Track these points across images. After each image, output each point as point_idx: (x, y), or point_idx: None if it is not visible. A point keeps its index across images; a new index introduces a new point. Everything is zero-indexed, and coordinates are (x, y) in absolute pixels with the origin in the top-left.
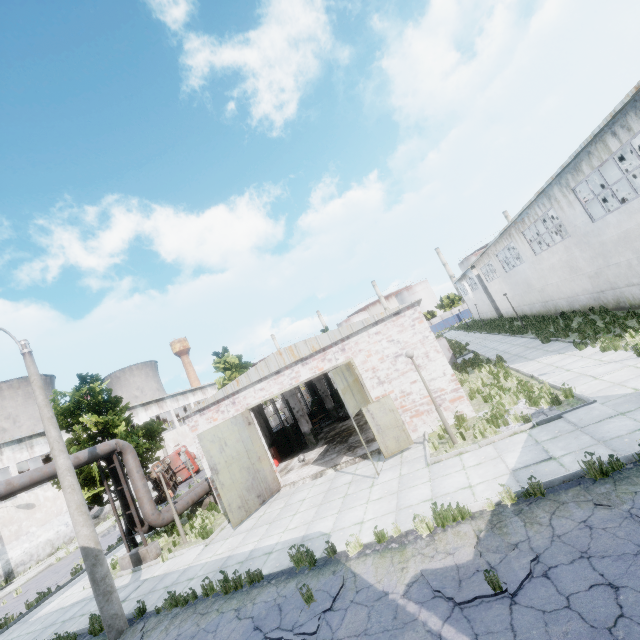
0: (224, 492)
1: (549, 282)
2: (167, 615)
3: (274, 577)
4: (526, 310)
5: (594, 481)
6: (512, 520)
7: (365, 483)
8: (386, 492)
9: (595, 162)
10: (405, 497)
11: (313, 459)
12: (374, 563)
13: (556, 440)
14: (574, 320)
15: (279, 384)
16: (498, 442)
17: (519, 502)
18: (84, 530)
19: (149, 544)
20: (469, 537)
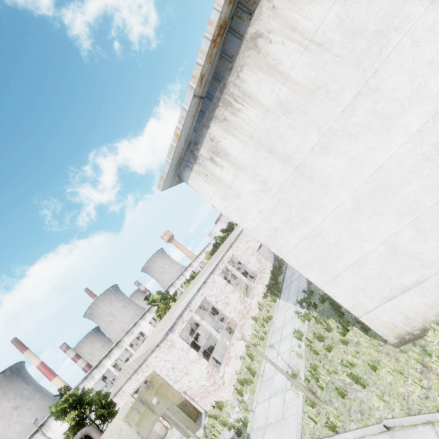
0: None
1: None
2: None
3: None
4: None
5: None
6: None
7: None
8: None
9: None
10: None
11: None
12: None
13: None
14: None
15: (134, 383)
16: None
17: None
18: None
19: None
20: None
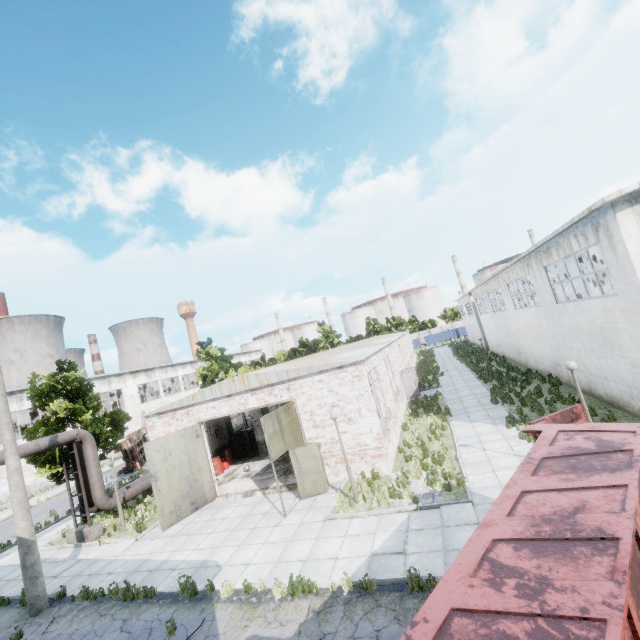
0: (159, 497)
1: (523, 337)
2: (78, 605)
3: (163, 597)
4: (506, 352)
5: (412, 591)
6: (338, 608)
7: (274, 520)
8: (282, 537)
9: (561, 253)
10: (290, 549)
11: (255, 472)
12: (232, 612)
13: (420, 533)
14: (532, 383)
15: (229, 406)
16: (384, 516)
17: (354, 591)
18: (22, 523)
19: (93, 525)
20: (302, 614)
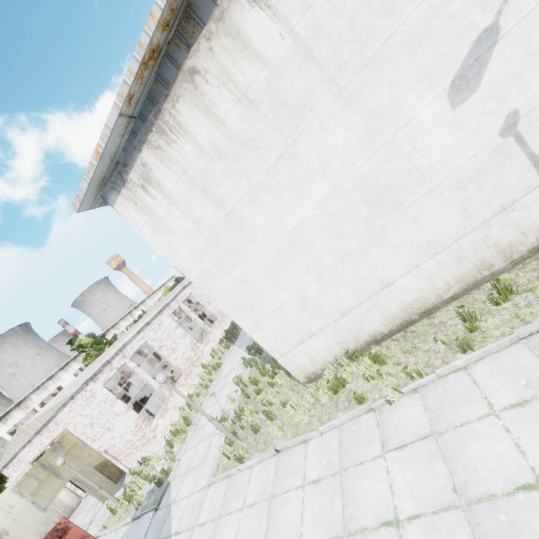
0: None
1: None
2: None
3: None
4: None
5: None
6: None
7: None
8: None
9: None
10: None
11: None
12: None
13: None
14: None
15: (36, 448)
16: (118, 531)
17: None
18: None
19: None
20: None
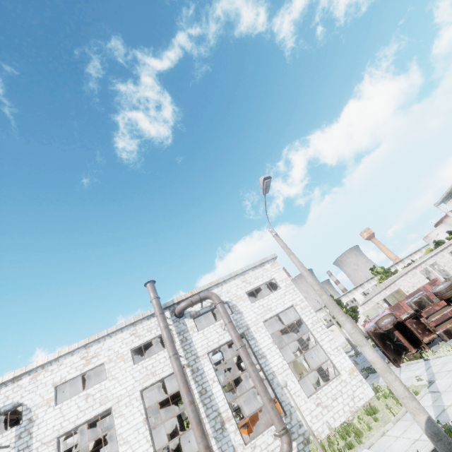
0: None
1: None
2: None
3: None
4: None
5: None
6: None
7: None
8: None
9: None
10: None
11: None
12: None
13: None
14: None
15: (381, 296)
16: None
17: None
18: (344, 335)
19: None
20: None
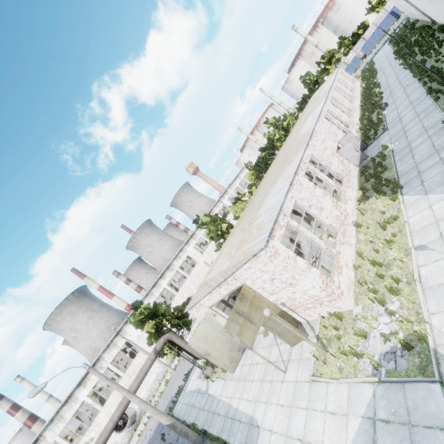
0: (218, 361)
1: None
2: None
3: None
4: None
5: None
6: None
7: (281, 372)
8: (286, 400)
9: None
10: (292, 420)
11: None
12: None
13: (387, 429)
14: None
15: (215, 297)
16: (352, 385)
17: None
18: (162, 420)
19: (206, 368)
20: None
